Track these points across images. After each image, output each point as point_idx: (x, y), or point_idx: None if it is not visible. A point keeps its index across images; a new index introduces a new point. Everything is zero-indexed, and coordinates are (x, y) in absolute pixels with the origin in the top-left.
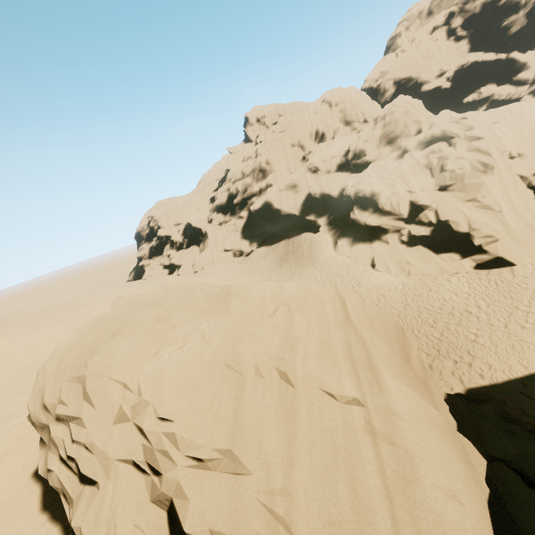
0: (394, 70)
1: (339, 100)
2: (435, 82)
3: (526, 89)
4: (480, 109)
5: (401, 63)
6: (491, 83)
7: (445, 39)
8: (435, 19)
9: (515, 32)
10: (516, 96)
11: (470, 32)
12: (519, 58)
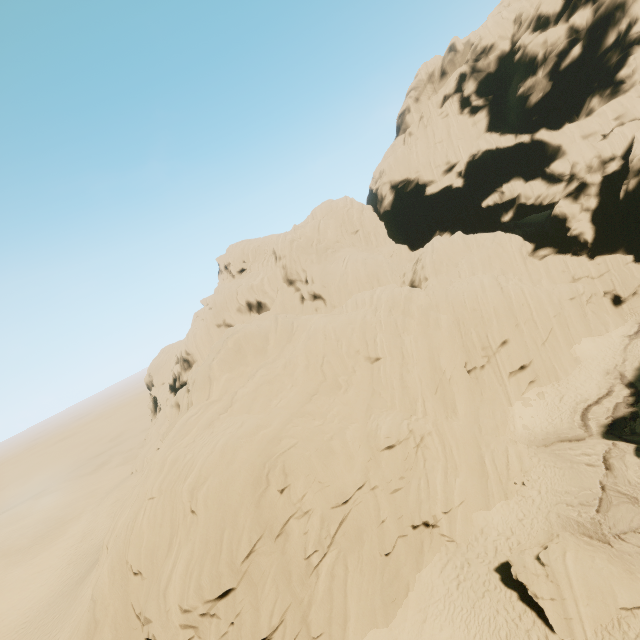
0: (392, 169)
1: (281, 253)
2: (443, 180)
3: (561, 188)
4: (504, 216)
5: (399, 159)
6: (517, 177)
7: (458, 113)
8: (449, 82)
9: (536, 101)
10: (547, 201)
11: (488, 98)
12: (549, 140)
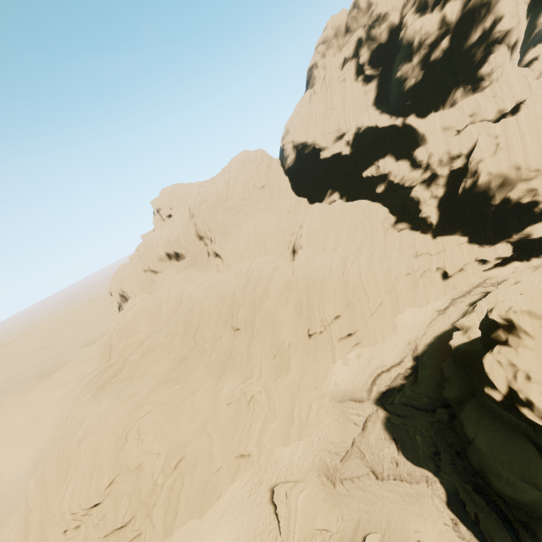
0: (295, 129)
1: (193, 212)
2: (334, 147)
3: (418, 175)
4: (378, 188)
5: (301, 120)
6: (391, 154)
7: (354, 79)
8: (351, 42)
9: (410, 88)
10: (407, 184)
11: (379, 69)
12: (417, 127)
